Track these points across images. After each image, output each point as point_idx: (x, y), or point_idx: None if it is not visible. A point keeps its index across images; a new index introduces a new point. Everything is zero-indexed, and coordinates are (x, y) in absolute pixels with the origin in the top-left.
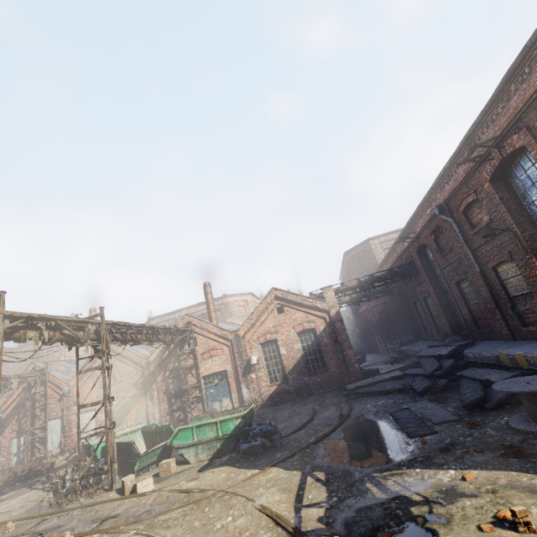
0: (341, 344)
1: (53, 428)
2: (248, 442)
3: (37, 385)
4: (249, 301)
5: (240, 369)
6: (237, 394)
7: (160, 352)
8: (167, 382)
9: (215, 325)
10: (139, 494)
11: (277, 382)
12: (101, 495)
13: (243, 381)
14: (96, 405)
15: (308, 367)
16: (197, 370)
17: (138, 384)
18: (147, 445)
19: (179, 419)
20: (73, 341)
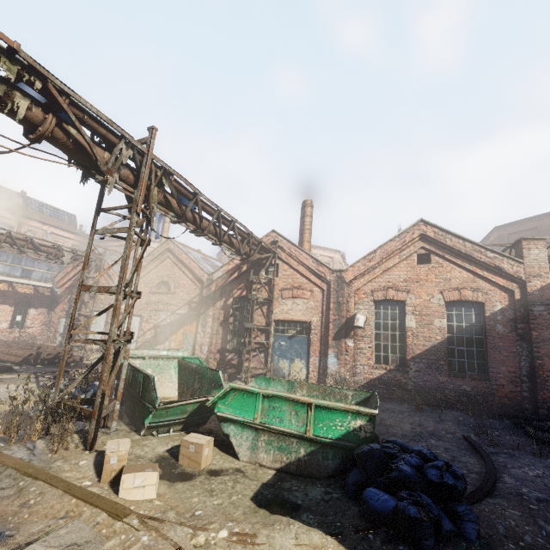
0: (535, 344)
1: (97, 320)
2: (383, 487)
3: (91, 269)
4: (336, 260)
5: (332, 327)
6: (318, 361)
7: (228, 271)
8: (227, 311)
9: (310, 255)
10: (116, 509)
11: (386, 365)
12: (70, 453)
13: (333, 345)
14: (104, 292)
15: (449, 362)
16: (269, 309)
17: (193, 303)
18: (180, 384)
19: (231, 364)
20: (88, 164)
